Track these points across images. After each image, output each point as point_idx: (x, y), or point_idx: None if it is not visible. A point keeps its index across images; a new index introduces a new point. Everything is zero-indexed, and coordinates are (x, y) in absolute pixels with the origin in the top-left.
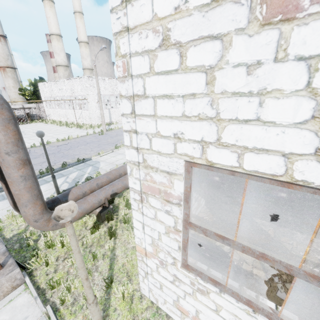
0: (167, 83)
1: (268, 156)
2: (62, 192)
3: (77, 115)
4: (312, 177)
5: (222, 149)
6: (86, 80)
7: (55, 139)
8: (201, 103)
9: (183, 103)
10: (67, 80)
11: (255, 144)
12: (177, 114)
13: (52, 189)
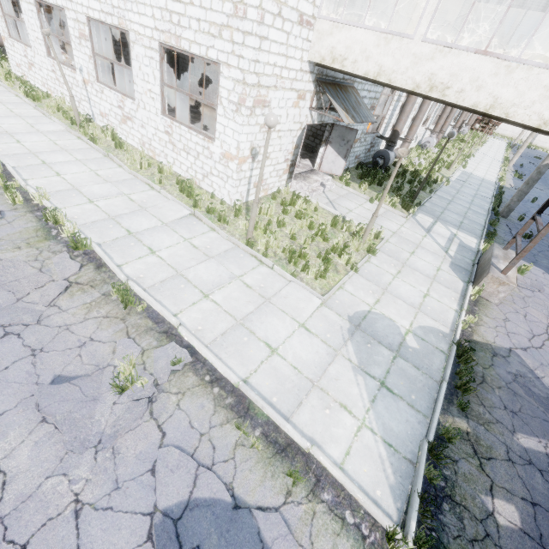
0: None
1: None
2: None
3: None
4: None
5: None
6: None
7: None
8: None
9: None
10: None
11: None
12: None
13: None
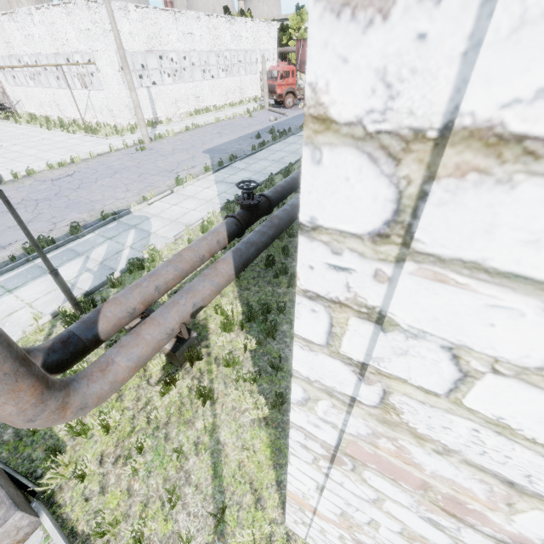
0: None
1: None
2: (82, 297)
3: (80, 102)
4: None
5: None
6: (84, 10)
7: (44, 164)
8: None
9: None
10: (37, 9)
11: None
12: None
13: (59, 290)
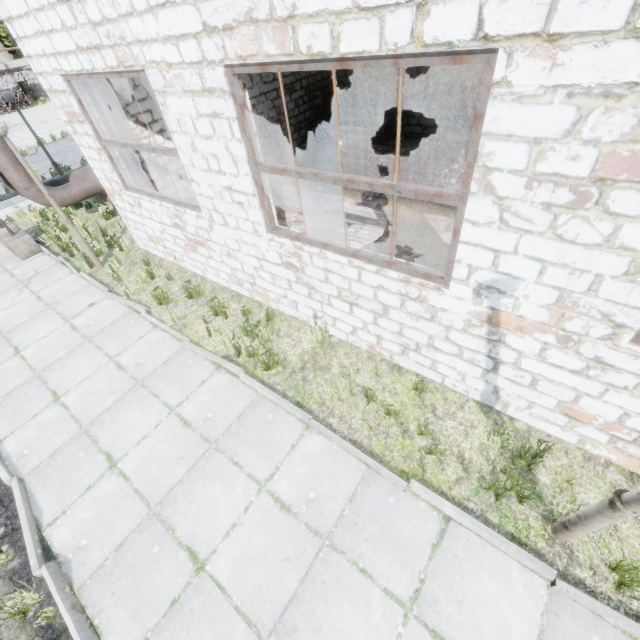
0: (13, 4)
1: (72, 56)
2: None
3: None
4: (87, 66)
5: (61, 57)
6: None
7: None
8: (34, 20)
9: (29, 21)
10: None
11: (65, 49)
12: (33, 32)
13: None
